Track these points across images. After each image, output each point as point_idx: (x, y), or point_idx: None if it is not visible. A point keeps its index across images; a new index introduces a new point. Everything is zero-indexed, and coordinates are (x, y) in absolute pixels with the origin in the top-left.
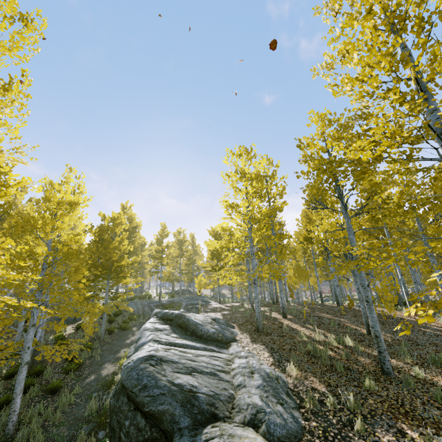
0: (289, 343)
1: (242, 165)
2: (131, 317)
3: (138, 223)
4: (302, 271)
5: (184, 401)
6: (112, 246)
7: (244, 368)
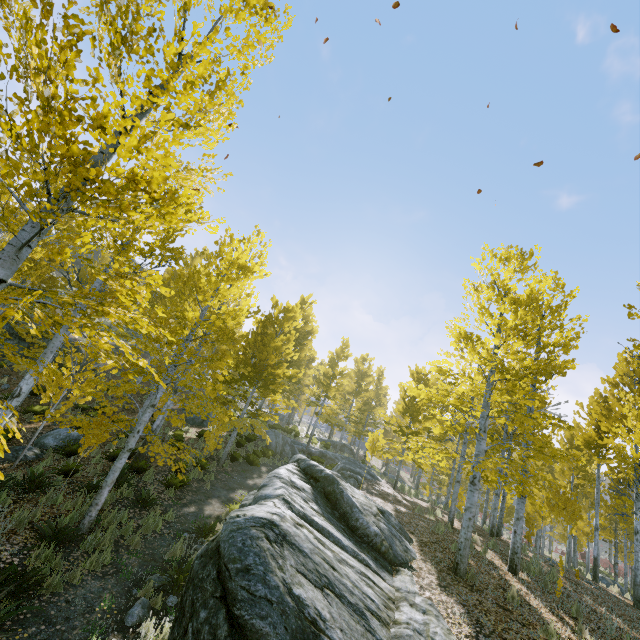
0: (517, 632)
1: (506, 276)
2: (265, 450)
3: (314, 328)
4: (568, 500)
5: (298, 636)
6: (274, 344)
7: (417, 632)
